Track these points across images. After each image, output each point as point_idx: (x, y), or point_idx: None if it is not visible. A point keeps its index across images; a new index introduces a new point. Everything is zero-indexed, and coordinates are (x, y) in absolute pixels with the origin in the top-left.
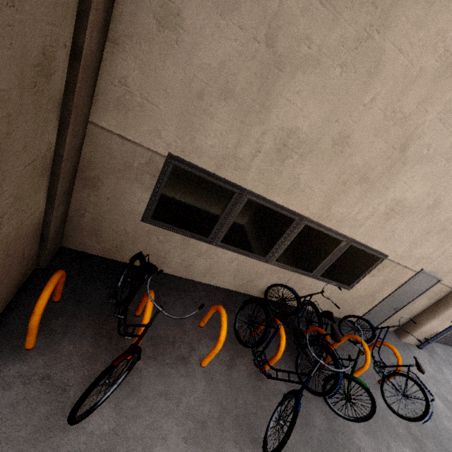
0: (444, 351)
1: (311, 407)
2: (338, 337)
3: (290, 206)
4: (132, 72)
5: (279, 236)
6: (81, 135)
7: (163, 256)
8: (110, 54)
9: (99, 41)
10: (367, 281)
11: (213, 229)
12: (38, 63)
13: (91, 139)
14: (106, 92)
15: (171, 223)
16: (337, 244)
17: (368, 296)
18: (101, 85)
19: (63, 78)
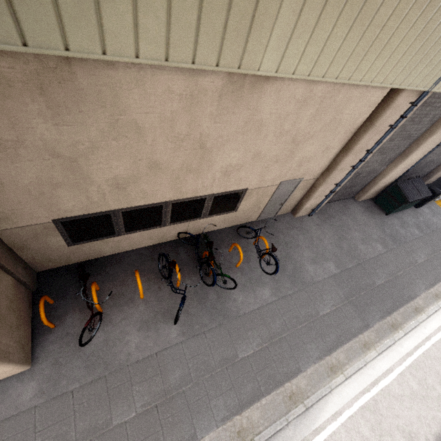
0: (335, 207)
1: (208, 291)
2: (212, 258)
3: (152, 202)
4: None
5: (160, 215)
6: None
7: (98, 251)
8: None
9: None
10: (245, 203)
11: (114, 230)
12: None
13: (3, 236)
14: None
15: (86, 240)
16: (203, 200)
17: (253, 208)
18: None
19: None
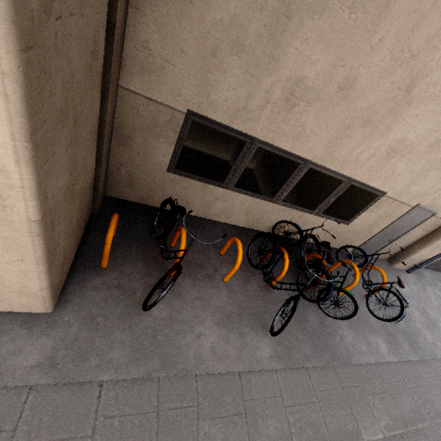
0: (432, 275)
1: (307, 310)
2: (332, 260)
3: (296, 152)
4: (152, 35)
5: (285, 179)
6: (114, 99)
7: (186, 201)
8: (132, 20)
9: (124, 11)
10: (365, 216)
11: (228, 175)
12: (92, 50)
13: (122, 102)
14: (132, 57)
15: (191, 172)
16: (338, 184)
17: (365, 229)
18: (126, 50)
19: (102, 54)
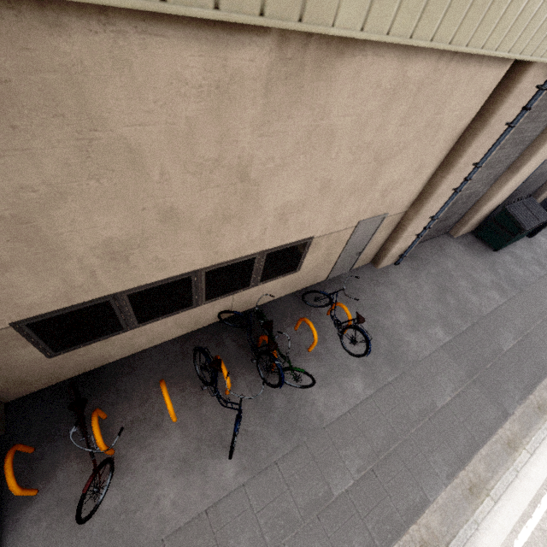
0: (427, 248)
1: (273, 395)
2: (274, 345)
3: (175, 274)
4: None
5: (188, 291)
6: None
7: (100, 357)
8: None
9: None
10: (310, 258)
11: (121, 324)
12: None
13: None
14: None
15: (77, 344)
16: (252, 261)
17: (322, 263)
18: None
19: None
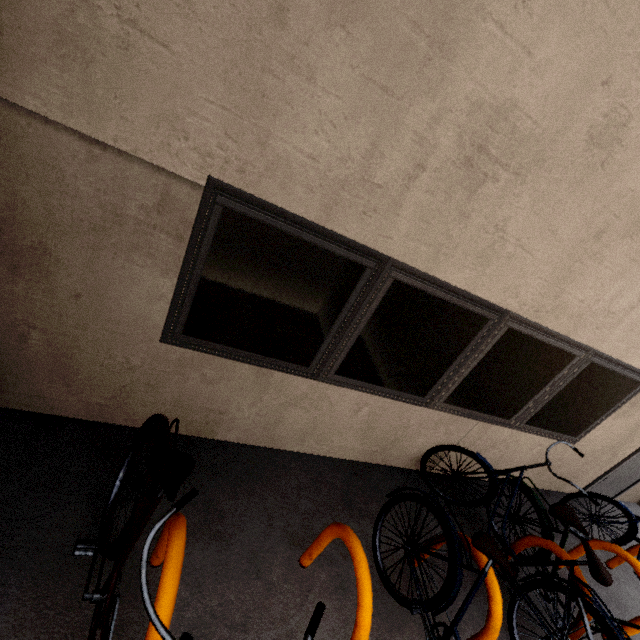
0: None
1: None
2: (606, 571)
3: (481, 291)
4: None
5: (454, 354)
6: None
7: (217, 410)
8: None
9: None
10: (609, 425)
11: (319, 348)
12: None
13: (5, 145)
14: (21, 3)
15: (228, 342)
16: (565, 361)
17: (605, 450)
18: None
19: None
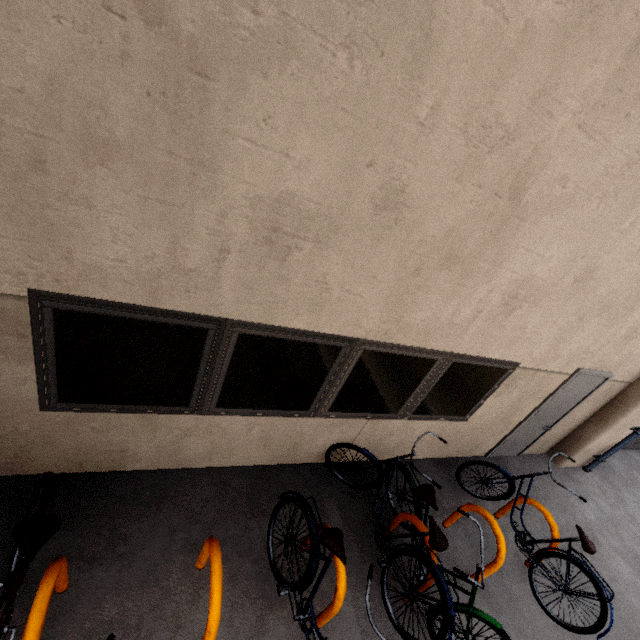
0: (624, 462)
1: None
2: (443, 539)
3: (326, 329)
4: None
5: (321, 376)
6: None
7: (118, 450)
8: None
9: None
10: (492, 403)
11: (193, 392)
12: None
13: None
14: None
15: (104, 401)
16: (428, 365)
17: (498, 421)
18: None
19: None
